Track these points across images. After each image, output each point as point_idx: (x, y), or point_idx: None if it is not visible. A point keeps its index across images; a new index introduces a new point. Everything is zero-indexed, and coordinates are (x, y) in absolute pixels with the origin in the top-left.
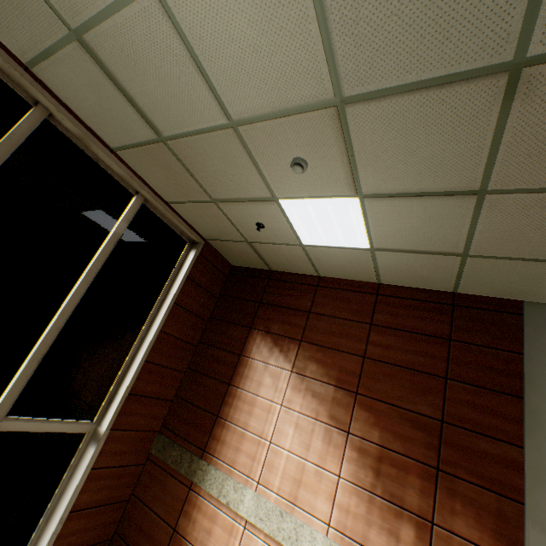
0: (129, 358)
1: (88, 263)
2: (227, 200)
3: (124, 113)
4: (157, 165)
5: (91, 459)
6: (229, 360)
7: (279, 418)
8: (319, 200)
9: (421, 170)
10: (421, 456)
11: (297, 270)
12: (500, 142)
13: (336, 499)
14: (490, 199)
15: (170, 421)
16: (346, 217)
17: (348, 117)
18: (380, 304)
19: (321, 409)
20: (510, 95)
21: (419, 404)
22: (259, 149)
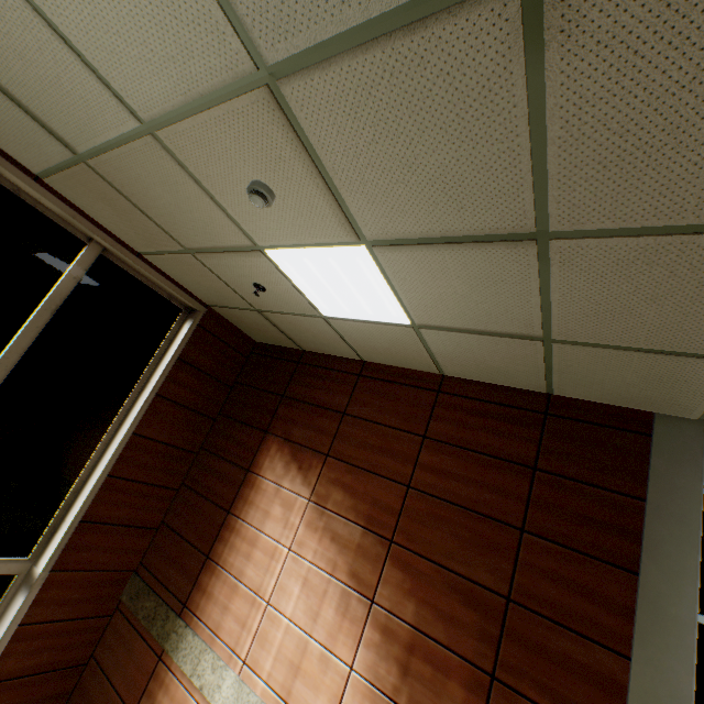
0: (85, 471)
1: (8, 339)
2: (204, 251)
3: (15, 117)
4: (98, 199)
5: (19, 612)
6: (234, 476)
7: (284, 568)
8: (315, 251)
9: (436, 197)
10: (471, 652)
11: (333, 352)
12: (547, 139)
13: (343, 703)
14: (558, 247)
15: (150, 558)
16: (361, 276)
17: (291, 104)
18: (441, 406)
19: (340, 561)
20: (538, 35)
21: (477, 568)
22: (201, 169)
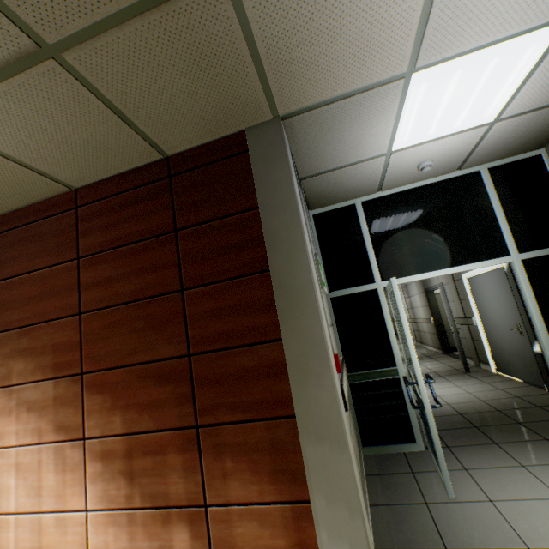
0: None
1: None
2: None
3: None
4: None
5: None
6: None
7: None
8: None
9: None
10: (177, 420)
11: None
12: None
13: (90, 546)
14: None
15: None
16: None
17: None
18: (84, 220)
19: (44, 425)
20: None
21: (159, 347)
22: None
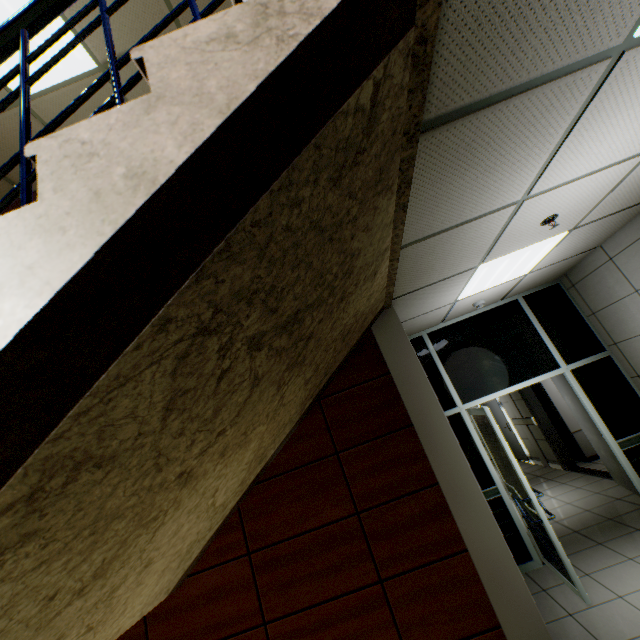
0: None
1: None
2: None
3: None
4: None
5: None
6: None
7: None
8: None
9: None
10: None
11: None
12: None
13: None
14: None
15: None
16: (26, 2)
17: None
18: None
19: None
20: None
21: None
22: None
